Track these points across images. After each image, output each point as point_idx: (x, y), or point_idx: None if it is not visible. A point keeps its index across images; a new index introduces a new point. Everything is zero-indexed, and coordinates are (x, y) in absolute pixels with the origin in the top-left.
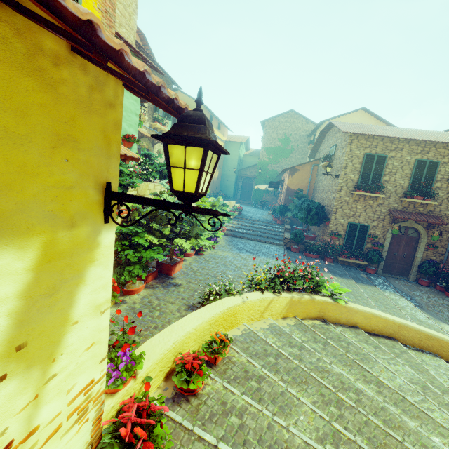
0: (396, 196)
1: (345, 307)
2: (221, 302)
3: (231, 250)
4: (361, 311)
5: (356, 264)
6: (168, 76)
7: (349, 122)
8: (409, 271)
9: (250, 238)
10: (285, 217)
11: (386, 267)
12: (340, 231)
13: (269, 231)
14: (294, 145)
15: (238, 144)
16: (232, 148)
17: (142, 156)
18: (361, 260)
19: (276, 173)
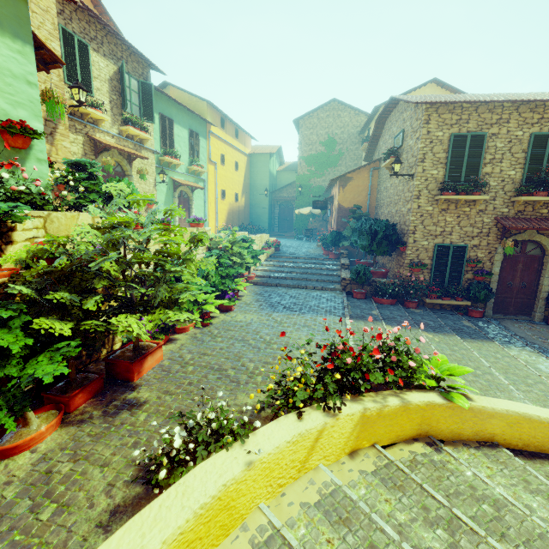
0: (504, 196)
1: (469, 409)
2: (181, 488)
3: (260, 310)
4: (501, 412)
5: (451, 305)
6: (138, 54)
7: None
8: (532, 308)
9: (291, 284)
10: (340, 248)
11: (497, 305)
12: (424, 260)
13: (319, 271)
14: (342, 148)
15: (266, 157)
16: (259, 163)
17: (70, 167)
18: (460, 299)
19: (322, 190)
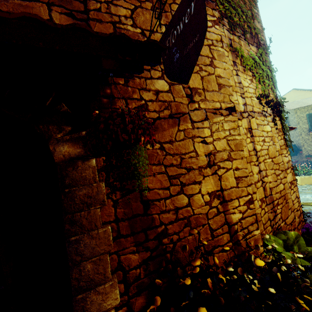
0: None
1: None
2: None
3: None
4: None
5: None
6: None
7: (287, 98)
8: None
9: None
10: None
11: None
12: (311, 154)
13: None
14: None
15: None
16: None
17: None
18: None
19: None
